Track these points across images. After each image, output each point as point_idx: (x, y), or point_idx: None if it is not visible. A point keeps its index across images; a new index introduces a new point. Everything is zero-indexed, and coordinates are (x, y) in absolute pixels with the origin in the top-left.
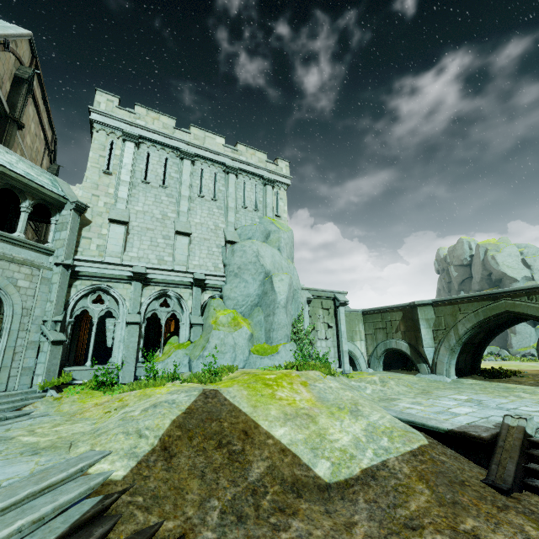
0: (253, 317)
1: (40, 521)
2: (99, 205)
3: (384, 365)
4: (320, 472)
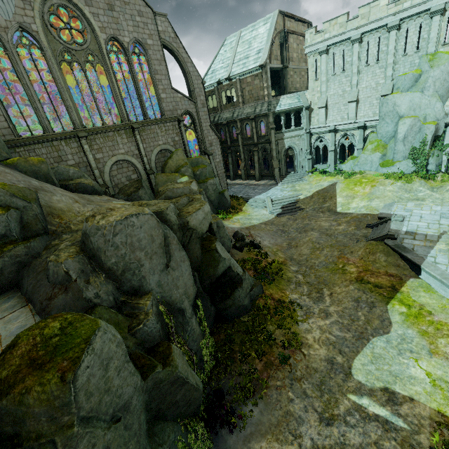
0: (389, 144)
1: (289, 201)
2: (315, 100)
3: None
4: (338, 209)
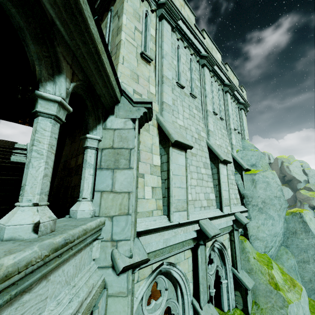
0: (282, 260)
1: None
2: None
3: None
4: None
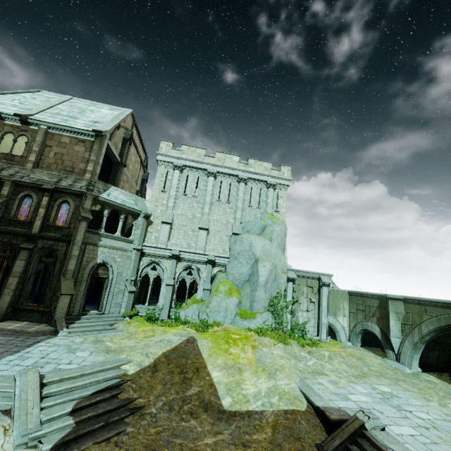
0: (243, 289)
1: (98, 382)
2: (158, 212)
3: (363, 341)
4: (224, 403)
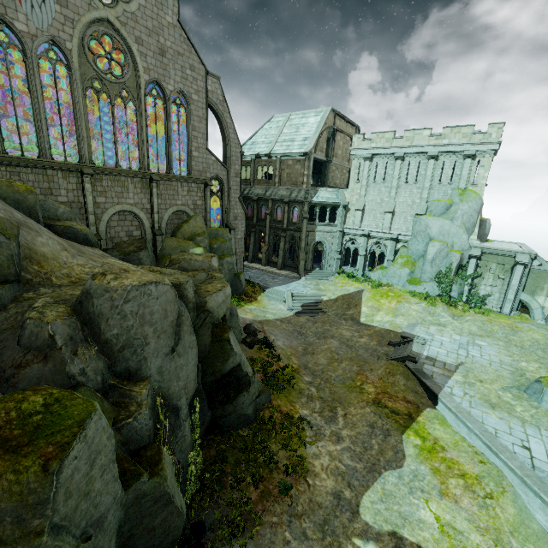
0: (418, 262)
1: (311, 300)
2: (353, 200)
3: None
4: (361, 320)
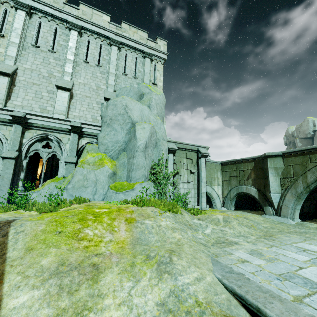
0: (119, 159)
1: None
2: None
3: (236, 205)
4: None
